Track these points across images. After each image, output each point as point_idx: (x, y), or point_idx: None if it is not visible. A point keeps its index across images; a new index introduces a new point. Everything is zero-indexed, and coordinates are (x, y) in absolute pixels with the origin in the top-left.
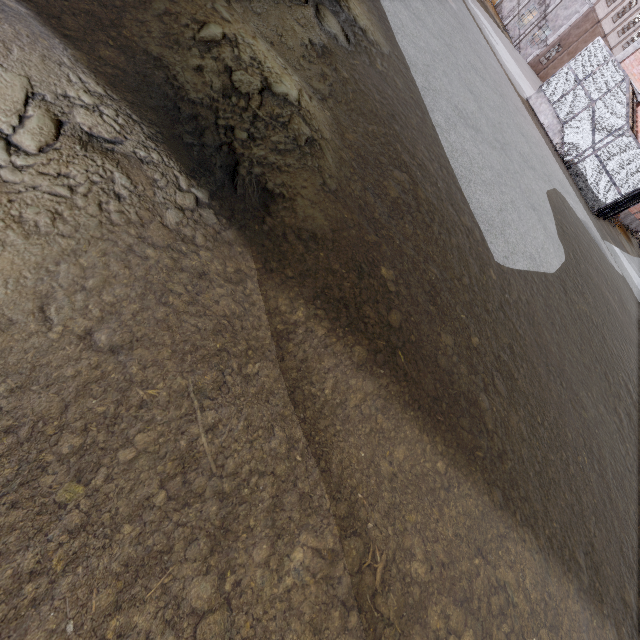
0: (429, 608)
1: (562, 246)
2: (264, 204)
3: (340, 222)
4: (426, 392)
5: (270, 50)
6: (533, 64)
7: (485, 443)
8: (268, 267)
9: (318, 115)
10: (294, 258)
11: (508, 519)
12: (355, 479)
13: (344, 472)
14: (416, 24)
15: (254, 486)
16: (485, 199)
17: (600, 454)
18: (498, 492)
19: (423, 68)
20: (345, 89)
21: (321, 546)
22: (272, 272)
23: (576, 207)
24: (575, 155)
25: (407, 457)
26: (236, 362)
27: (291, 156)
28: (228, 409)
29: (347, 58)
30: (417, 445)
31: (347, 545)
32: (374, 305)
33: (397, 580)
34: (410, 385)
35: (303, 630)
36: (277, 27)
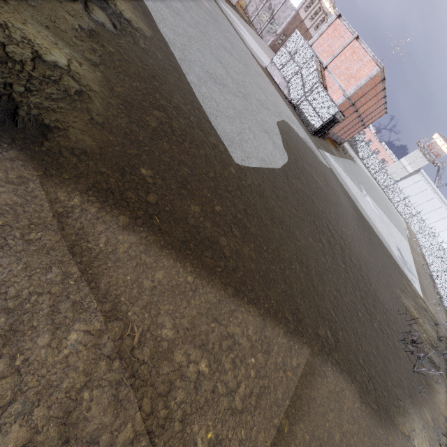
0: (175, 352)
1: (286, 153)
2: (42, 133)
3: (106, 142)
4: (177, 238)
5: (41, 31)
6: (272, 46)
7: (223, 263)
8: (48, 173)
9: (88, 75)
10: (69, 166)
11: (238, 302)
12: (120, 290)
13: (111, 287)
14: (176, 18)
15: (34, 302)
16: (228, 127)
17: (308, 263)
18: (232, 288)
19: (180, 46)
20: (112, 59)
21: (91, 329)
22: (52, 176)
23: (299, 130)
24: (297, 100)
25: (165, 277)
26: (19, 232)
27: (63, 102)
28: (8, 259)
29: (113, 38)
30: (173, 269)
31: (111, 325)
32: (135, 191)
33: (151, 340)
34: (164, 235)
35: (78, 376)
36: (50, 16)
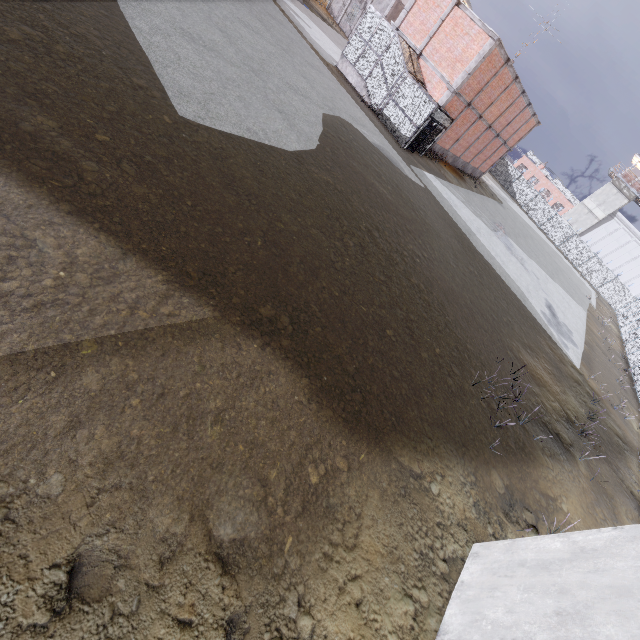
0: None
1: (316, 142)
2: None
3: None
4: None
5: None
6: None
7: (73, 183)
8: None
9: None
10: None
11: (77, 221)
12: None
13: None
14: None
15: None
16: (187, 81)
17: (290, 248)
18: (73, 207)
19: None
20: None
21: None
22: None
23: (370, 135)
24: (379, 104)
25: None
26: None
27: None
28: None
29: None
30: None
31: None
32: None
33: None
34: None
35: None
36: None
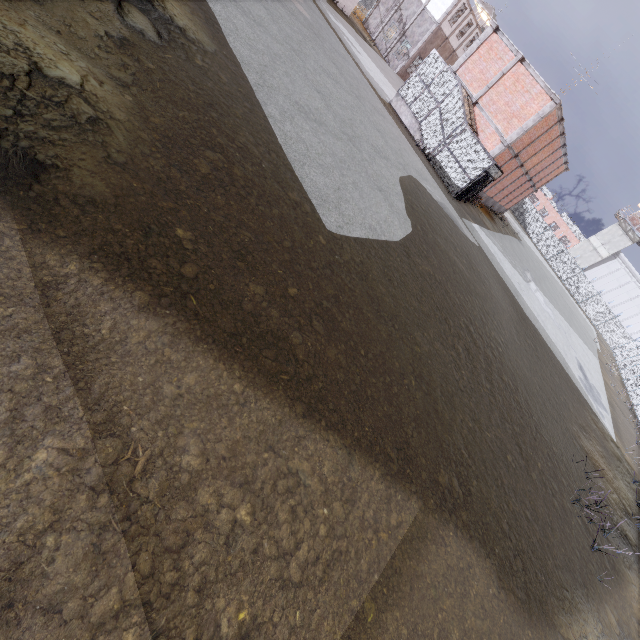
0: (200, 489)
1: (410, 220)
2: (33, 173)
3: (127, 189)
4: (223, 329)
5: (47, 37)
6: (402, 74)
7: (293, 369)
8: (35, 228)
9: (111, 99)
10: (68, 220)
11: (311, 425)
12: (123, 396)
13: (109, 391)
14: (255, 29)
15: None
16: (320, 179)
17: (430, 378)
18: (303, 406)
19: (258, 67)
20: (151, 78)
21: (69, 446)
22: (40, 232)
23: (433, 191)
24: (433, 149)
25: (199, 382)
26: None
27: (68, 132)
28: None
29: (156, 51)
30: (212, 372)
31: (101, 444)
32: (163, 259)
33: (162, 469)
34: (202, 323)
35: (42, 513)
36: (65, 18)
